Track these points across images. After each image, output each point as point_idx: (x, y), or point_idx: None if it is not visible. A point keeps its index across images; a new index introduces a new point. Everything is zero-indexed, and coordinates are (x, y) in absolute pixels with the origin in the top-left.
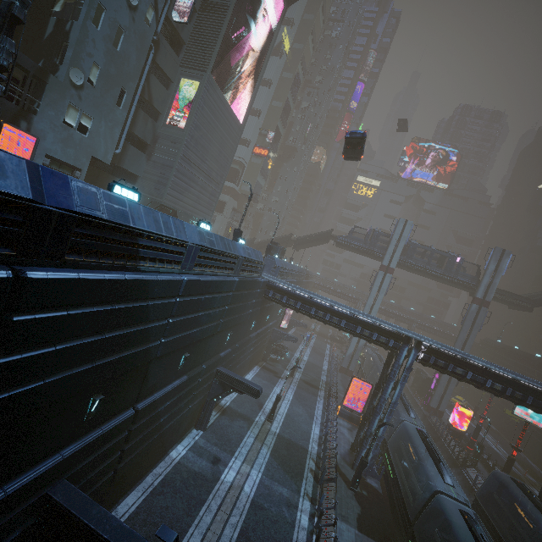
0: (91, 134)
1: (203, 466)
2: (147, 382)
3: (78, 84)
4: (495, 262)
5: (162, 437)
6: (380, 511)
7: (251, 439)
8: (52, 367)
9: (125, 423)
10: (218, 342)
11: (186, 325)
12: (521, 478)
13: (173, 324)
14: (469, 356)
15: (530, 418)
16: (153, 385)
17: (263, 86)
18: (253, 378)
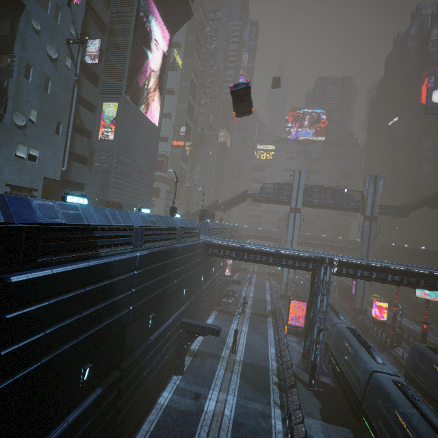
0: (40, 160)
1: (188, 403)
2: (126, 344)
3: (22, 125)
4: (372, 186)
5: (148, 388)
6: (336, 400)
7: (221, 371)
8: (45, 349)
9: (114, 382)
10: (177, 299)
11: (147, 291)
12: (436, 345)
13: (136, 293)
14: (370, 260)
15: (428, 297)
16: (131, 346)
17: (169, 95)
18: (213, 322)
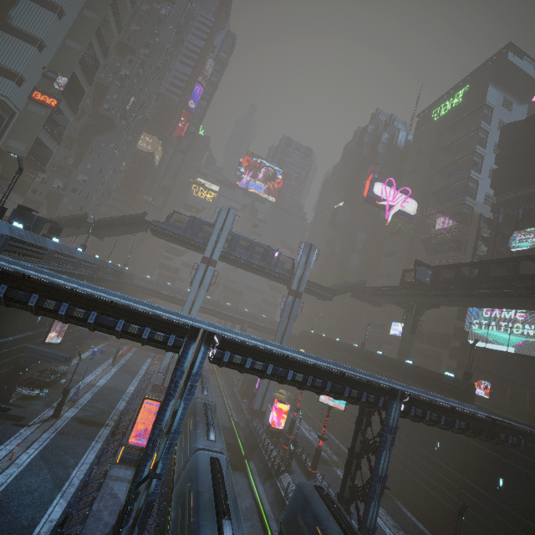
0: None
1: None
2: None
3: None
4: (306, 256)
5: None
6: None
7: None
8: None
9: None
10: None
11: None
12: (328, 461)
13: None
14: (273, 344)
15: (332, 402)
16: None
17: (49, 10)
18: None
